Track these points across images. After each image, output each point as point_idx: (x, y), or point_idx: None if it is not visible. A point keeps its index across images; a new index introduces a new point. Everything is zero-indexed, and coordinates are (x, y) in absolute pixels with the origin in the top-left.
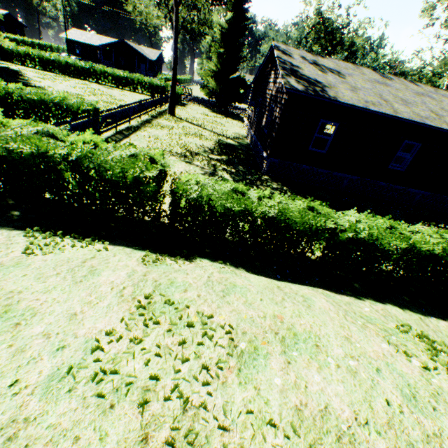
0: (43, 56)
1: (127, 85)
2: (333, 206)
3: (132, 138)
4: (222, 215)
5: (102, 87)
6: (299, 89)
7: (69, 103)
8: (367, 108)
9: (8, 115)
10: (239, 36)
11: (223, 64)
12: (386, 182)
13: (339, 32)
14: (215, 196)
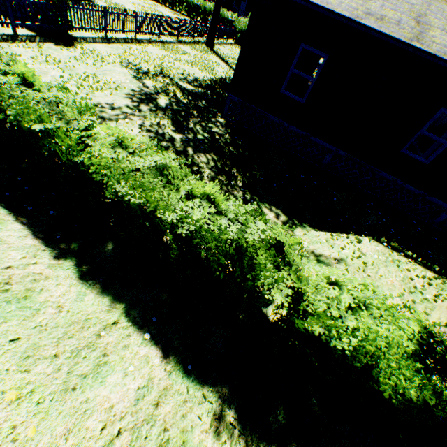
0: None
1: (198, 14)
2: (265, 174)
3: (111, 46)
4: None
5: (169, 12)
6: None
7: None
8: (356, 21)
9: None
10: None
11: None
12: (394, 175)
13: None
14: None
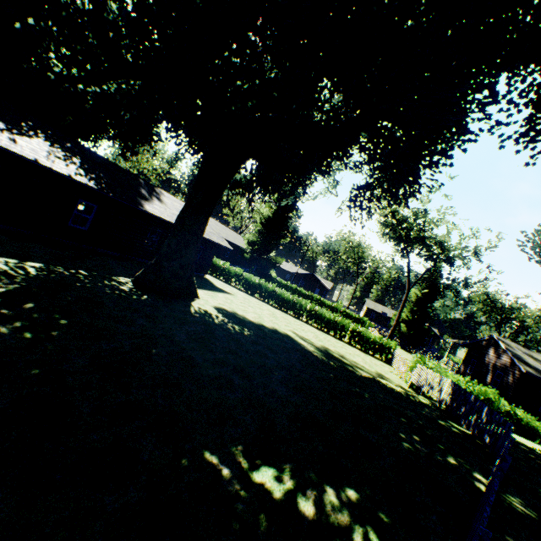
0: (282, 281)
1: (331, 310)
2: None
3: None
4: (530, 430)
5: None
6: (534, 374)
7: (386, 342)
8: None
9: (350, 338)
10: (429, 302)
11: (414, 317)
12: None
13: (508, 310)
14: (528, 420)
